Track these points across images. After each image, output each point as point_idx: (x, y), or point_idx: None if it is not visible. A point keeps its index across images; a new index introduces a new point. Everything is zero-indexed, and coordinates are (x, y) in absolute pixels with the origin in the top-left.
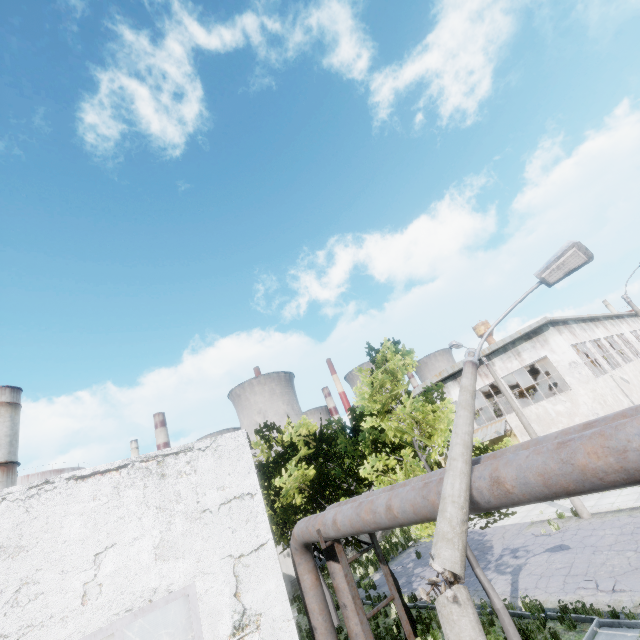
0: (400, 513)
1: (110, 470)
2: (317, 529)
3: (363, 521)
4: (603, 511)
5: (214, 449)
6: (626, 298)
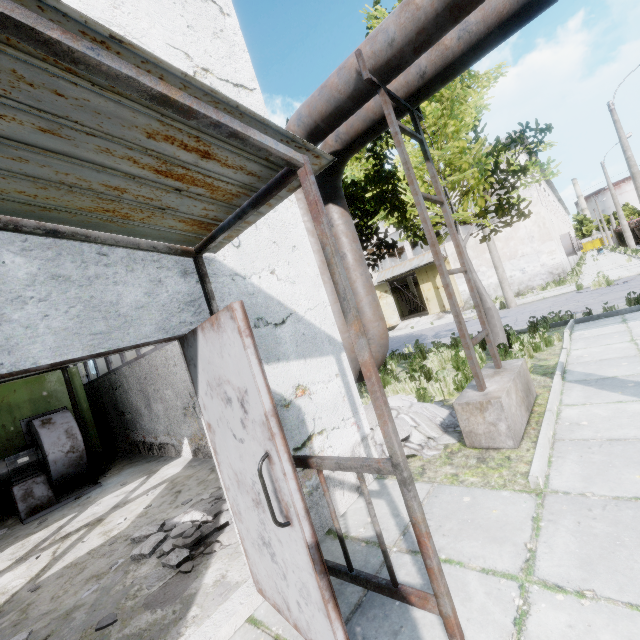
0: None
1: None
2: (357, 49)
3: None
4: (528, 302)
5: None
6: (612, 105)
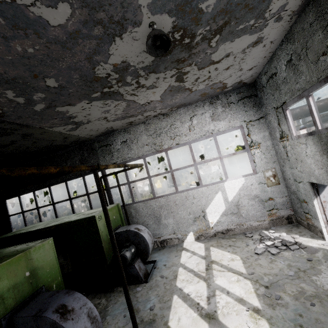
0: None
1: None
2: None
3: (326, 104)
4: None
5: None
6: None
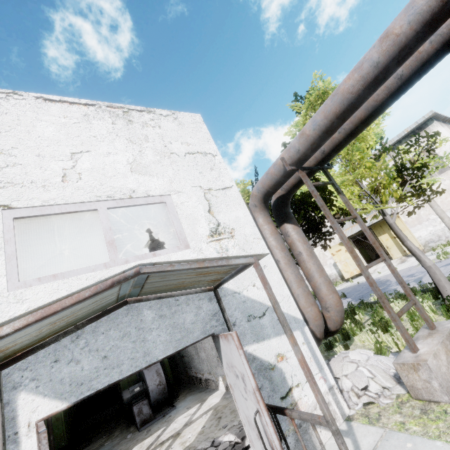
0: (406, 22)
1: (78, 103)
2: (281, 157)
3: (343, 93)
4: None
5: (174, 118)
6: None
